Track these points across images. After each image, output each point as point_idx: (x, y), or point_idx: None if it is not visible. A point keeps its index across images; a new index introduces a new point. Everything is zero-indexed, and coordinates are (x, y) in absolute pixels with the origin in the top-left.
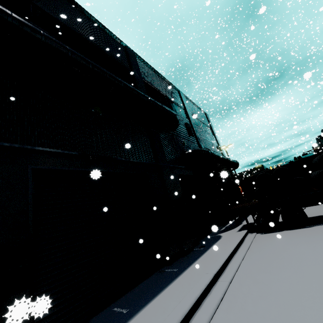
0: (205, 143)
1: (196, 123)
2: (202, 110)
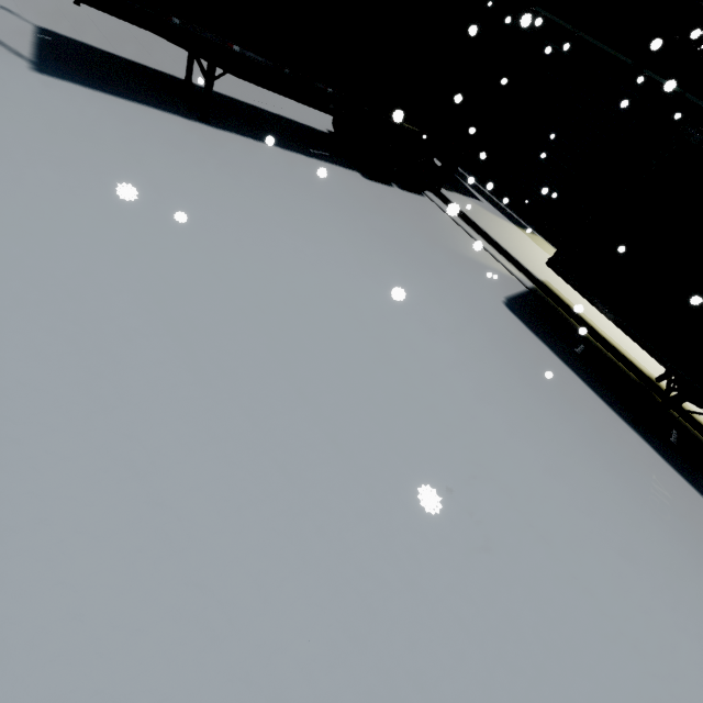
0: None
1: None
2: None
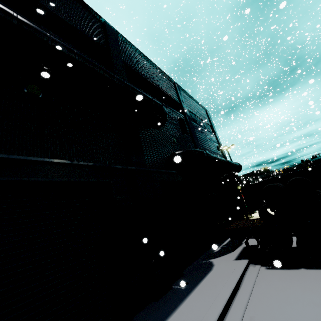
0: (202, 142)
1: (193, 119)
2: (201, 106)
